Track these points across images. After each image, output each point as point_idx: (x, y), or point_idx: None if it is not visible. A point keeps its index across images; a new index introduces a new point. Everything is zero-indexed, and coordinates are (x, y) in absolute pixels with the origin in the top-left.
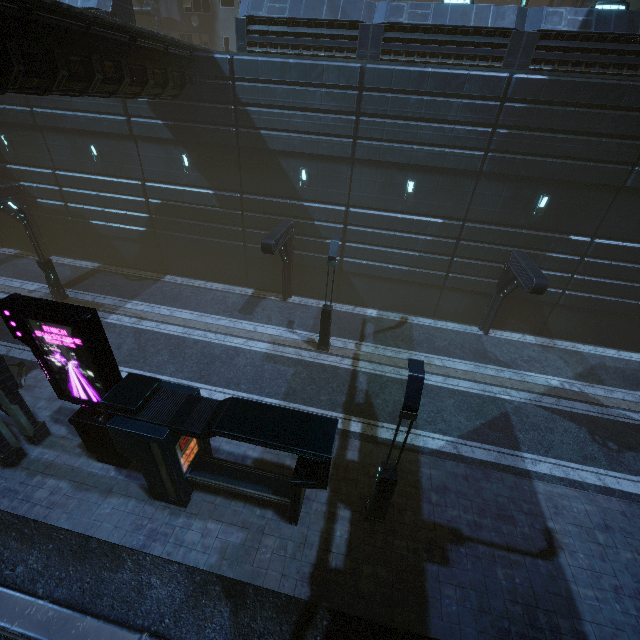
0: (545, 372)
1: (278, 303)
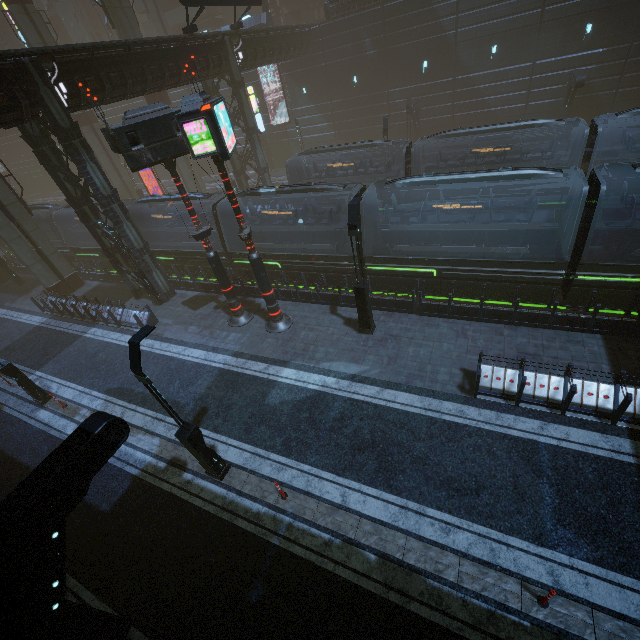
0: None
1: None
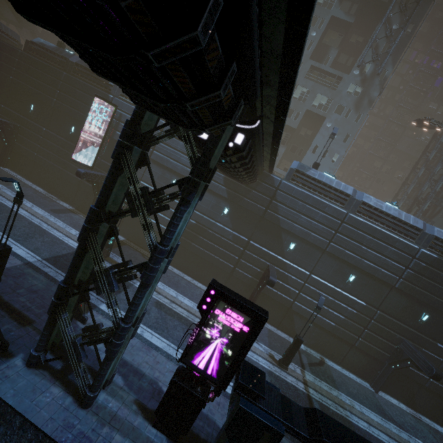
0: (427, 442)
1: None
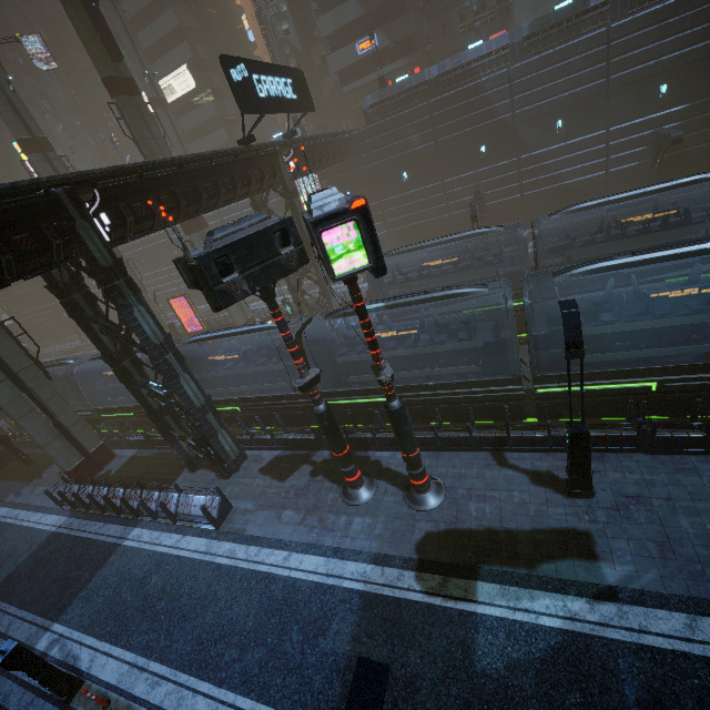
0: None
1: None
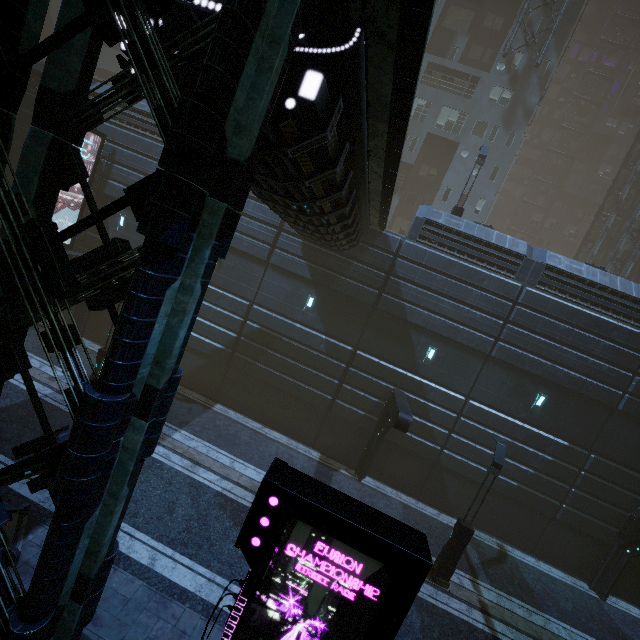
0: None
1: (353, 482)
